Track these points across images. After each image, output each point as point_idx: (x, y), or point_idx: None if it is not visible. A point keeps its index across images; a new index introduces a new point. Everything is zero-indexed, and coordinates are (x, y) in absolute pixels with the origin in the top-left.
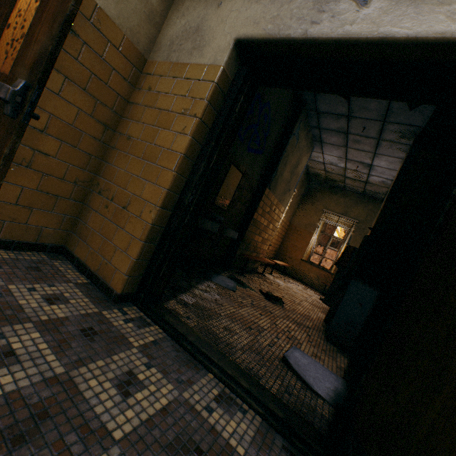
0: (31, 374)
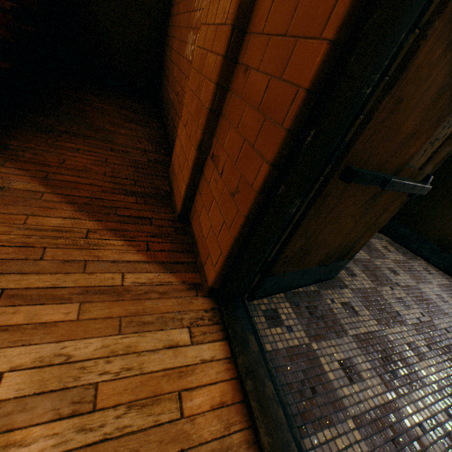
0: (353, 266)
